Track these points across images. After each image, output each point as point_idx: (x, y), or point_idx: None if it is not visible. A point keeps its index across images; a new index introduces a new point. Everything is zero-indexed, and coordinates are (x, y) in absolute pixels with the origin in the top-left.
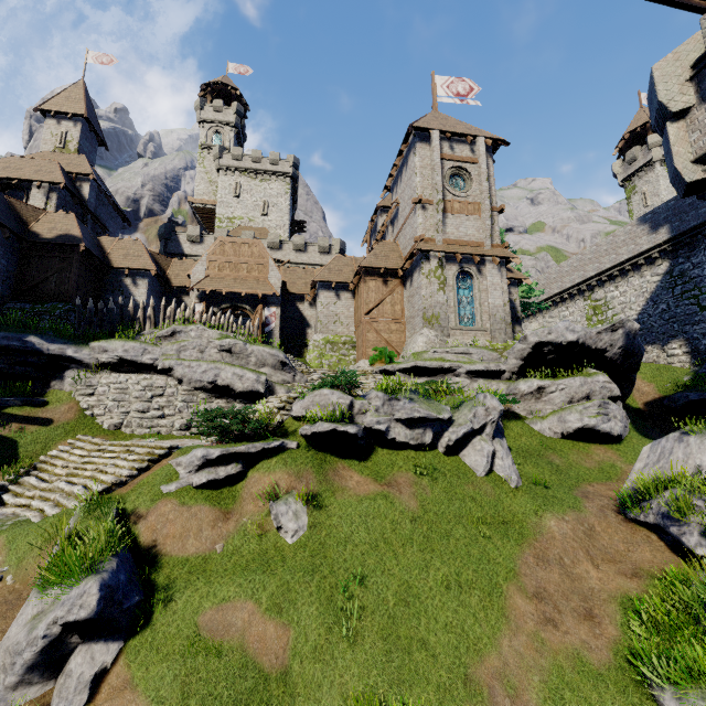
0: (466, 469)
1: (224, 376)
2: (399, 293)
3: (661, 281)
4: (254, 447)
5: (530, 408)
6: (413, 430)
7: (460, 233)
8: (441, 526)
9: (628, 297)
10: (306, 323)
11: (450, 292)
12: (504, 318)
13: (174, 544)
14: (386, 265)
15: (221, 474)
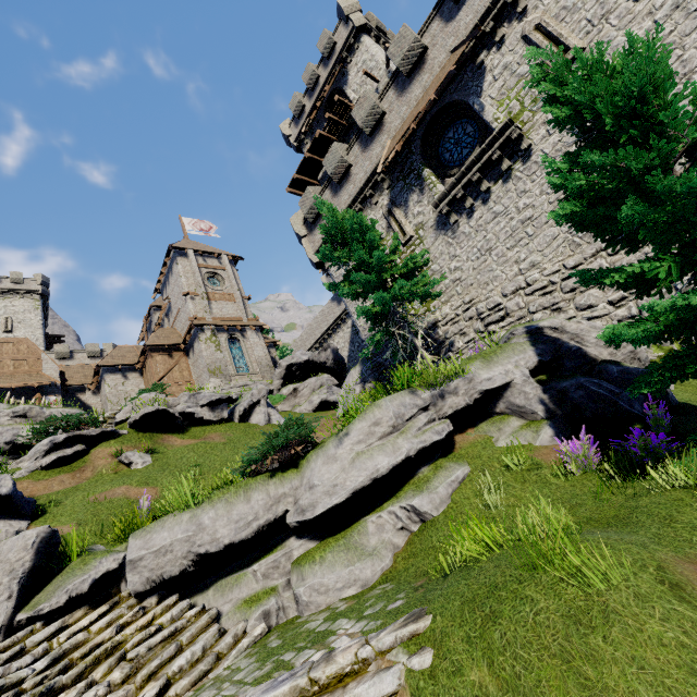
0: (254, 424)
1: (25, 434)
2: (185, 362)
3: (352, 331)
4: (94, 431)
5: (293, 404)
6: (214, 412)
7: (224, 313)
8: (243, 443)
9: (341, 344)
10: (91, 411)
11: (226, 352)
12: (268, 363)
13: (42, 492)
14: (169, 342)
15: (69, 452)
